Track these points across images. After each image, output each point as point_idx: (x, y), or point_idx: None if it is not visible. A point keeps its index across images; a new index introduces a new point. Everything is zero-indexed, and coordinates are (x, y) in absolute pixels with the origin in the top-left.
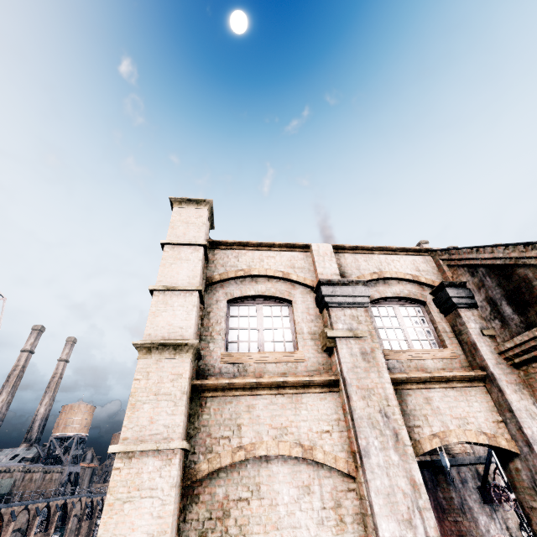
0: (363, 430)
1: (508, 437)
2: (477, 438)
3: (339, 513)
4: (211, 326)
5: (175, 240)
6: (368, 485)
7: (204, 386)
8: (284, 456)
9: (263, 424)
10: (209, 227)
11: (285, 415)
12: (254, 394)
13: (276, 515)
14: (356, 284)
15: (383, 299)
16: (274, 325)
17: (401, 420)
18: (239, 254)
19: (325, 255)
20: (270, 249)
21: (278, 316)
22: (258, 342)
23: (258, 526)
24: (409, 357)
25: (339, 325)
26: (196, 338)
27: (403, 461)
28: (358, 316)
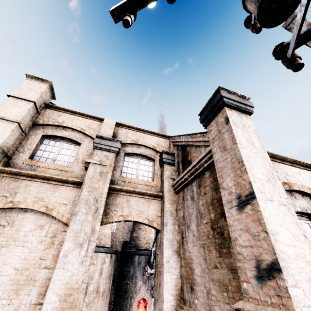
0: (80, 204)
1: (159, 223)
2: (143, 220)
3: (53, 240)
4: (26, 145)
5: (17, 95)
6: (69, 227)
7: (3, 170)
8: (36, 211)
9: (30, 195)
10: (50, 97)
11: (45, 193)
12: (32, 180)
13: (17, 235)
14: (116, 142)
15: (134, 154)
16: (66, 153)
17: (103, 204)
18: (61, 114)
19: (109, 125)
20: (81, 116)
21: (71, 150)
22: (52, 159)
23: (4, 238)
24: (130, 181)
25: (95, 158)
26: (11, 148)
27: (93, 221)
28: (109, 156)
